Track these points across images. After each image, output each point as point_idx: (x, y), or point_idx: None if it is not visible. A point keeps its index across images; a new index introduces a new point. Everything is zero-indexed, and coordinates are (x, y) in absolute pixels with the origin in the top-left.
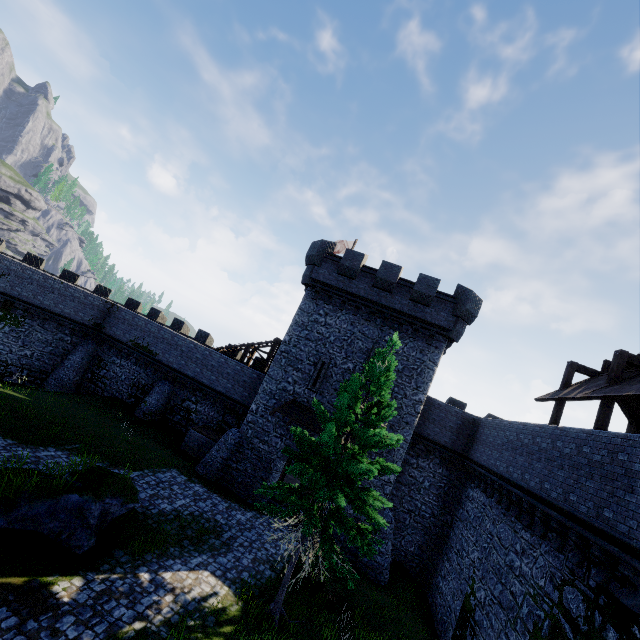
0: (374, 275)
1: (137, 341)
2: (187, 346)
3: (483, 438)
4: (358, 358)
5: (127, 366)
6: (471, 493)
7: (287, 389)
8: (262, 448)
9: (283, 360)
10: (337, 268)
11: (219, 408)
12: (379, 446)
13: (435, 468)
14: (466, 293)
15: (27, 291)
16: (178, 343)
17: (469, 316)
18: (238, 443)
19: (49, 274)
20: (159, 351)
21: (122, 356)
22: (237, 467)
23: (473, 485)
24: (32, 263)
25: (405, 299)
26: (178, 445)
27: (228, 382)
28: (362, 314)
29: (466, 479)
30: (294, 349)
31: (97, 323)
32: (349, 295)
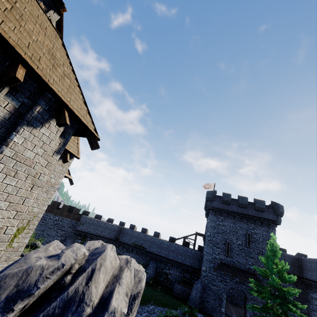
0: (237, 202)
1: (136, 243)
2: (159, 242)
3: (308, 267)
4: (242, 238)
5: (132, 256)
6: (313, 295)
7: (216, 257)
8: (214, 288)
9: (210, 244)
10: (221, 201)
11: (180, 270)
12: (291, 282)
13: (289, 285)
14: (277, 205)
15: (91, 229)
16: (154, 241)
17: (281, 214)
18: (203, 287)
19: (97, 219)
20: (147, 246)
21: (129, 251)
22: (206, 300)
23: (312, 291)
24: (85, 214)
25: (253, 210)
26: (171, 293)
27: (182, 257)
28: (237, 218)
29: (307, 288)
30: (213, 238)
31: (116, 237)
32: (229, 211)
